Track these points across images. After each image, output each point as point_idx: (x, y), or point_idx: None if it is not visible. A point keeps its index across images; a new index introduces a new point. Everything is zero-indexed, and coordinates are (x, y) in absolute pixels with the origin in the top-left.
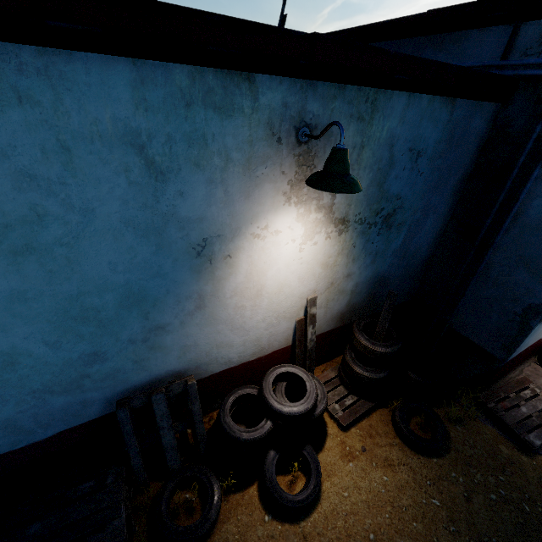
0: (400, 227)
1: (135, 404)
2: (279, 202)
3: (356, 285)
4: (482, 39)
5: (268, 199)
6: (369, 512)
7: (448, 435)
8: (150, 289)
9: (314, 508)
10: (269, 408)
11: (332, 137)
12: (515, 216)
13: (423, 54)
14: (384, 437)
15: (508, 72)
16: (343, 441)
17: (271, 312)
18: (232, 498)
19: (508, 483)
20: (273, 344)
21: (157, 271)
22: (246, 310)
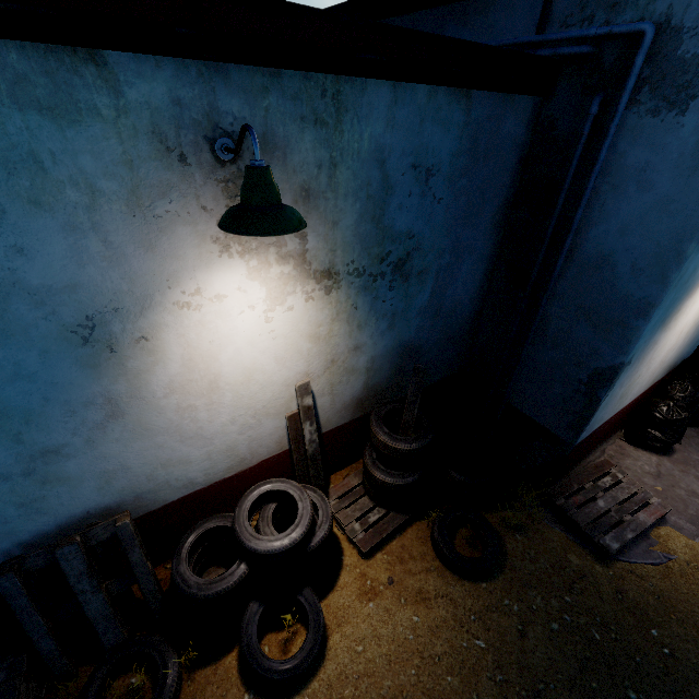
0: (422, 276)
1: (34, 564)
2: (210, 254)
3: (372, 360)
4: (513, 6)
5: (188, 250)
6: (390, 670)
7: (504, 548)
8: (10, 399)
9: (315, 674)
10: (241, 546)
11: (277, 152)
12: (570, 252)
13: (445, 32)
14: (420, 561)
15: (545, 51)
16: (363, 573)
17: (242, 409)
18: (200, 675)
19: (576, 605)
20: (258, 451)
21: (15, 371)
22: (199, 411)
